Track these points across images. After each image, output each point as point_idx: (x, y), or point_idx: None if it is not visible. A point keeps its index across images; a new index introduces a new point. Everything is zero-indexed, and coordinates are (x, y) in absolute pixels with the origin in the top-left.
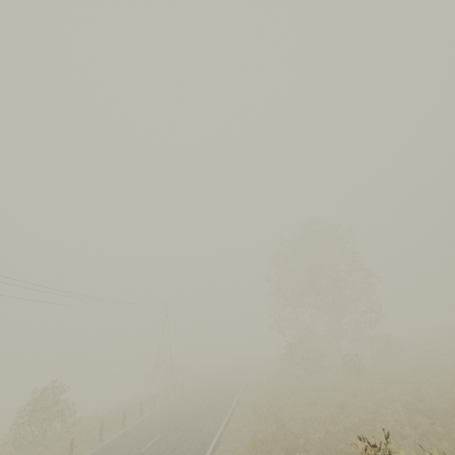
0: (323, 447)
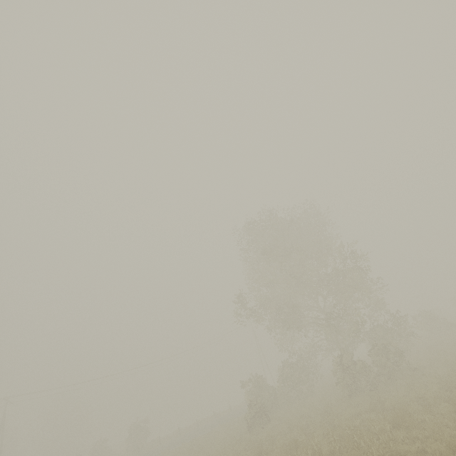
0: None
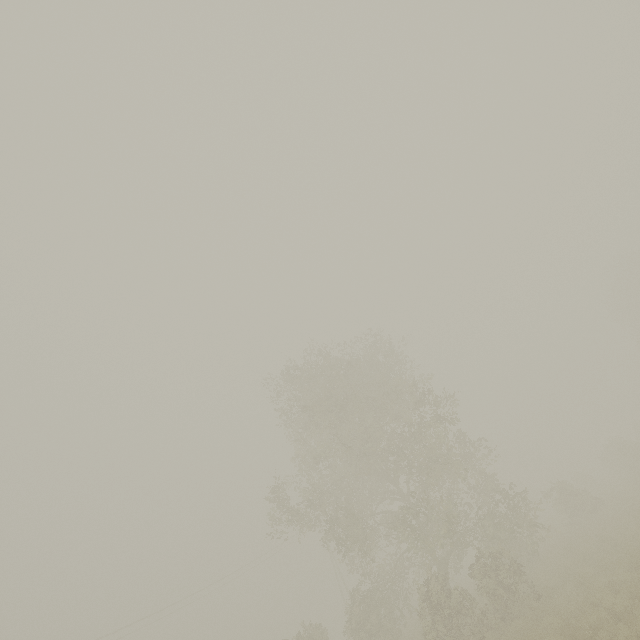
0: None
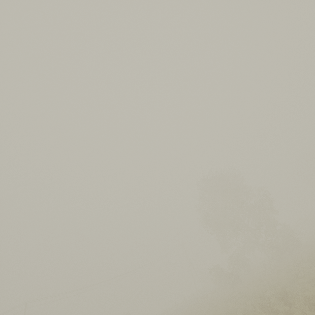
0: None
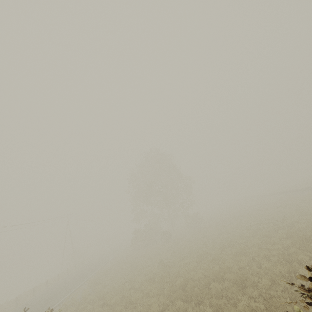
0: (98, 298)
